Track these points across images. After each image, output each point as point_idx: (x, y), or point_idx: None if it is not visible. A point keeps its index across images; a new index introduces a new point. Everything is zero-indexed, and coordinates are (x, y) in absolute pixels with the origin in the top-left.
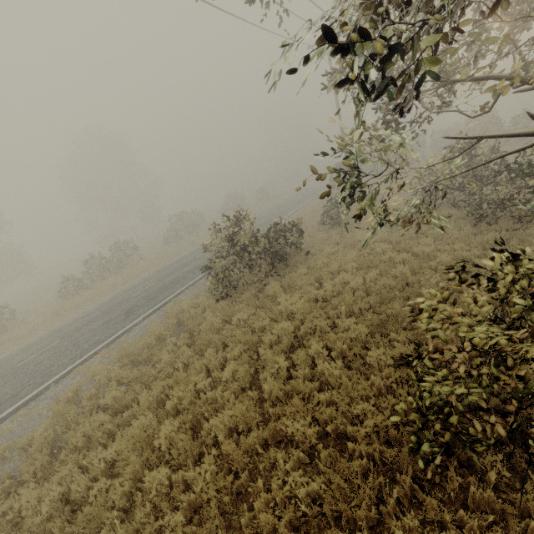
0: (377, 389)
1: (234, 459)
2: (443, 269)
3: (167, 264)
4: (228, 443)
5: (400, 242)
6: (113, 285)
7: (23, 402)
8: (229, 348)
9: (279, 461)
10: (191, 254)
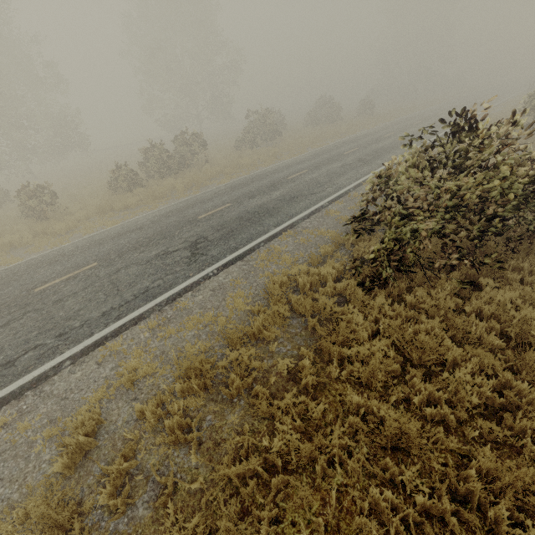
0: None
1: None
2: None
3: (243, 177)
4: None
5: None
6: (172, 190)
7: (15, 389)
8: (477, 495)
9: None
10: (278, 172)
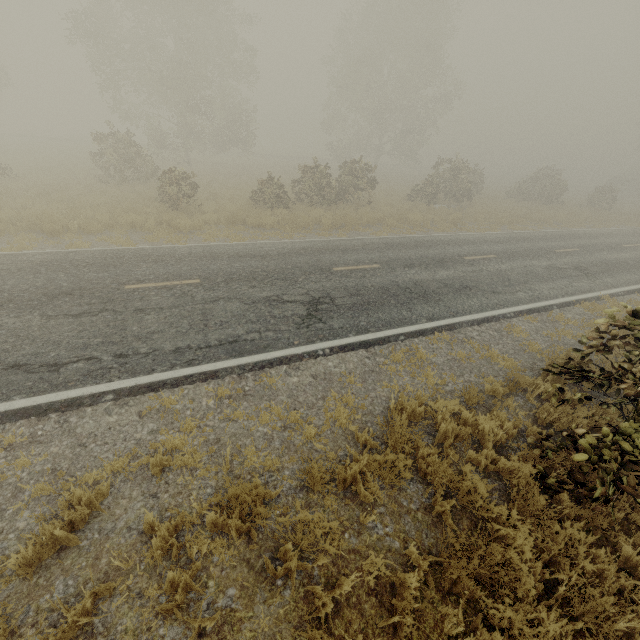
0: None
1: None
2: None
3: (405, 236)
4: None
5: None
6: (317, 223)
7: (43, 404)
8: None
9: None
10: (453, 245)
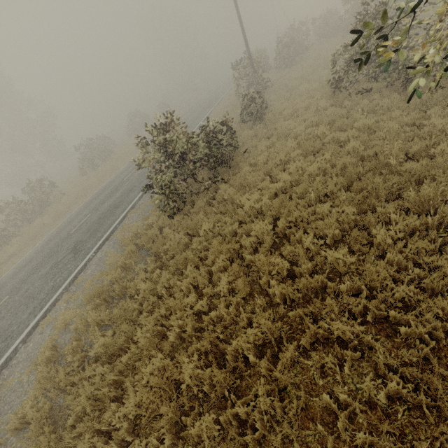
0: (395, 265)
1: (282, 378)
2: (392, 137)
3: (94, 193)
4: (264, 362)
5: (336, 121)
6: (44, 226)
7: None
8: (210, 261)
9: (329, 365)
10: (117, 179)
